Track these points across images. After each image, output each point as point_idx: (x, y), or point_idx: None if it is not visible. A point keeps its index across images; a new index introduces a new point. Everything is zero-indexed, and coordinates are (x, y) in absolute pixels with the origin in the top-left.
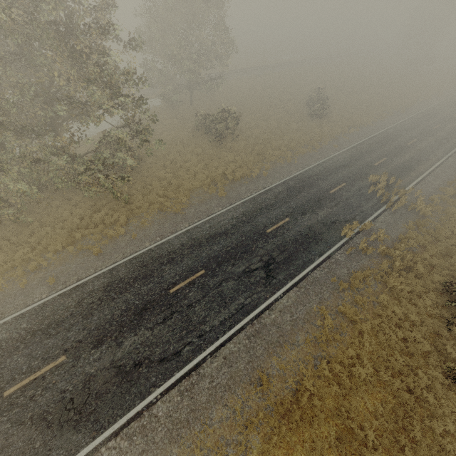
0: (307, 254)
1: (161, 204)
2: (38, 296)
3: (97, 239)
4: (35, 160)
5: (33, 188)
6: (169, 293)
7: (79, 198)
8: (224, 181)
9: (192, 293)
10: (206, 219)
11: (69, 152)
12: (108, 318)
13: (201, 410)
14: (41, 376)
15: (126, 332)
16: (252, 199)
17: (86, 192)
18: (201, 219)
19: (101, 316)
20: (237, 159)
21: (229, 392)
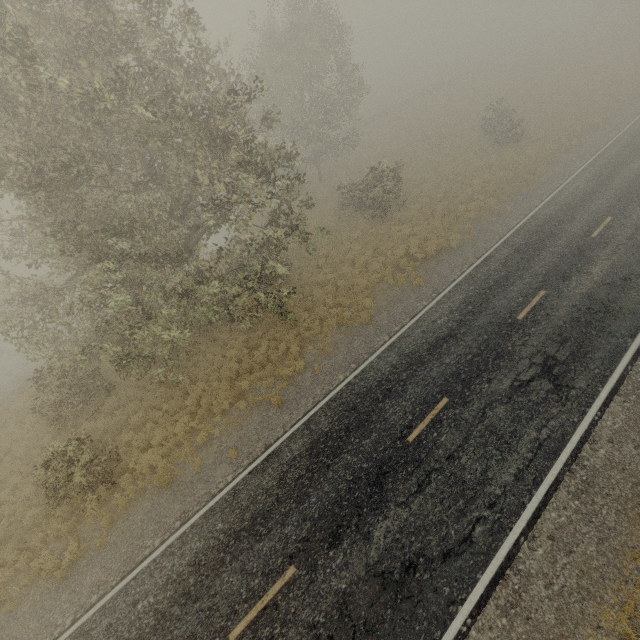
0: (608, 338)
1: (339, 317)
2: (221, 480)
3: (269, 385)
4: (182, 295)
5: (186, 331)
6: (408, 444)
7: (226, 335)
8: (413, 264)
9: (443, 436)
10: (412, 323)
11: (217, 274)
12: (333, 497)
13: (556, 639)
14: (271, 603)
15: (369, 515)
16: (468, 277)
17: (242, 323)
18: (405, 324)
19: (321, 496)
20: (417, 230)
21: (592, 601)
